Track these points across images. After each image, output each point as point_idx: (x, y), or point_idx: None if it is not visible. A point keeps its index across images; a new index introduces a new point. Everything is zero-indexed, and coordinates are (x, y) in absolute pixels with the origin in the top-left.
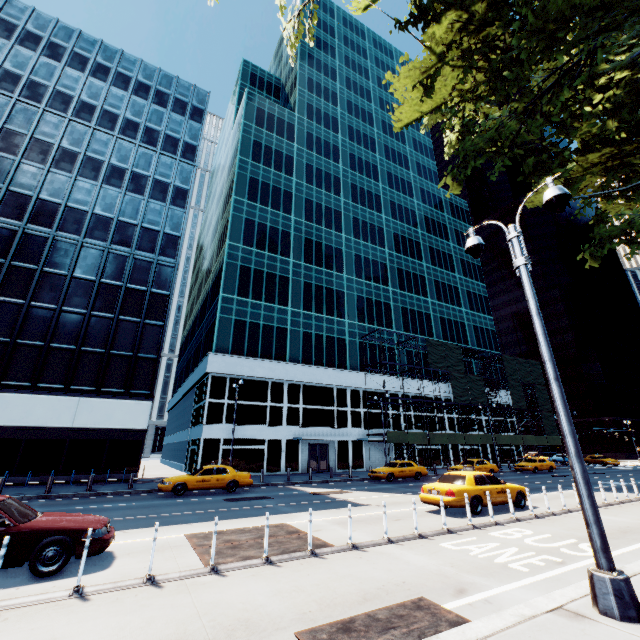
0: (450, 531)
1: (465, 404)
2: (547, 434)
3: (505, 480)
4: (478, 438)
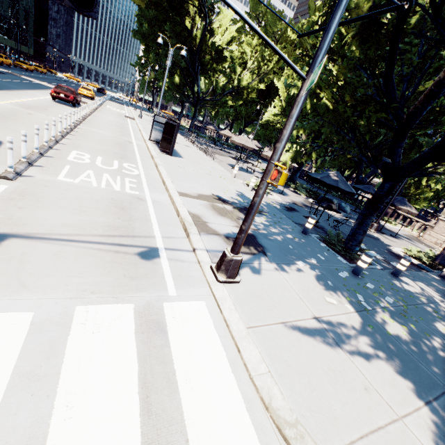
0: (102, 105)
1: (0, 14)
2: (30, 47)
3: (49, 79)
4: (4, 40)
